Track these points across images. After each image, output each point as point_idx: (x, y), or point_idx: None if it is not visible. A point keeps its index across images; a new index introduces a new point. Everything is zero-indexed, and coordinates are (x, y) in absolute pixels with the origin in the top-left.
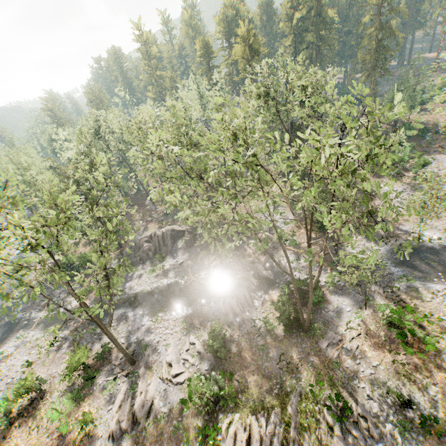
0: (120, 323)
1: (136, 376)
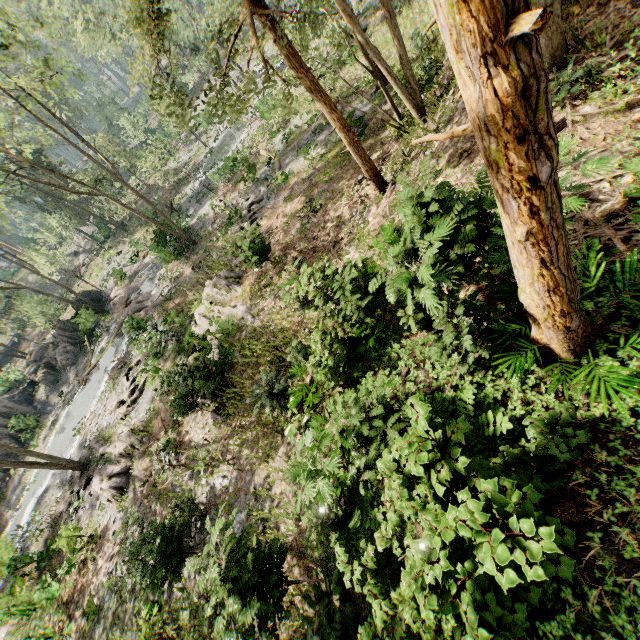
0: (40, 505)
1: (101, 462)
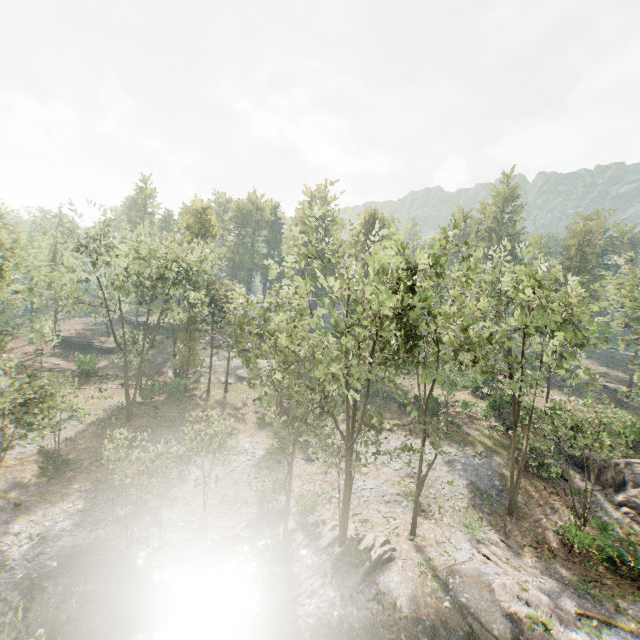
0: None
1: None
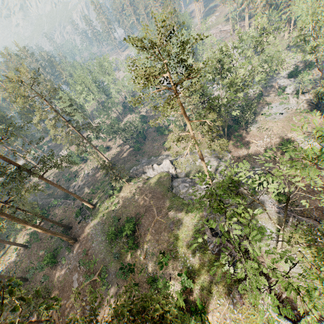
0: None
1: None
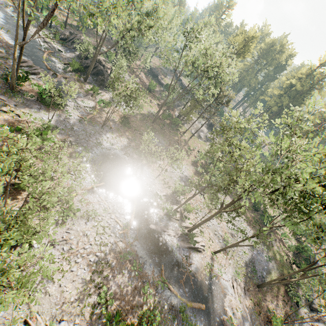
0: None
1: None
